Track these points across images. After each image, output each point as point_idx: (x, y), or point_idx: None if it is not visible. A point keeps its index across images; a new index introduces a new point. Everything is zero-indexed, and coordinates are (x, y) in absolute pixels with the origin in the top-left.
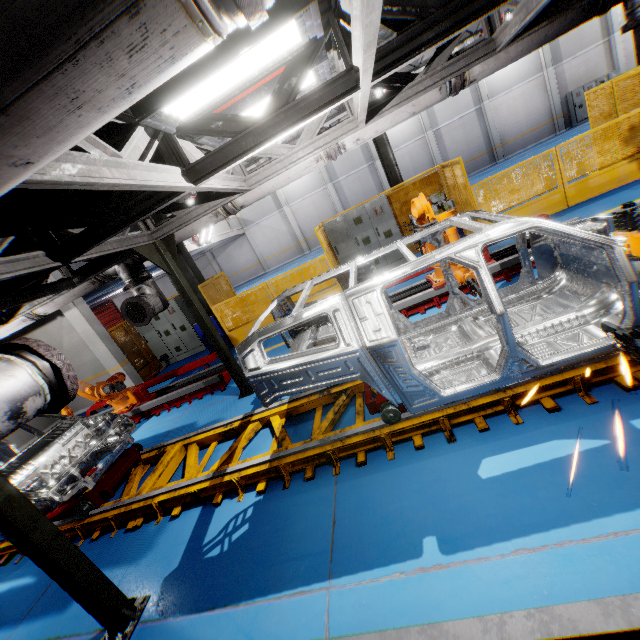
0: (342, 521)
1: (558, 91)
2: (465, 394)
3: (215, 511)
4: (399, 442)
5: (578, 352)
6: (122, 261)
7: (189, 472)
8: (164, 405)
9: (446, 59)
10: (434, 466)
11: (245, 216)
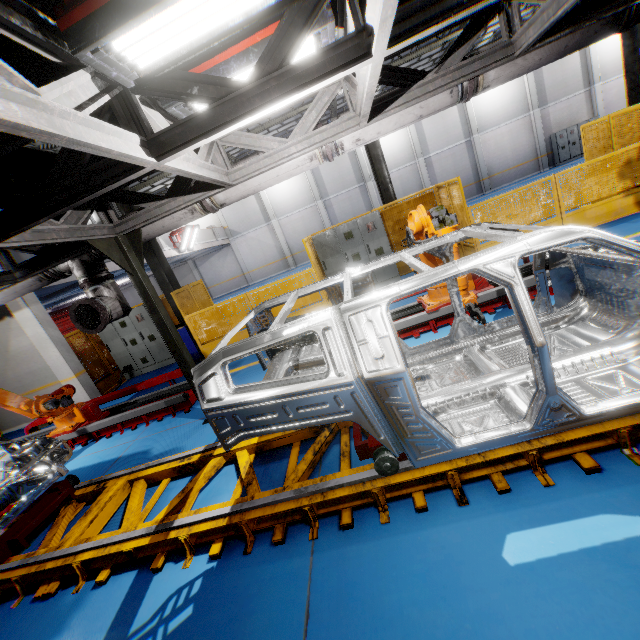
0: (319, 615)
1: (543, 131)
2: (486, 446)
3: (153, 580)
4: (394, 498)
5: (633, 400)
6: (77, 256)
7: (128, 520)
8: (117, 426)
9: (460, 59)
10: (442, 539)
11: (232, 226)
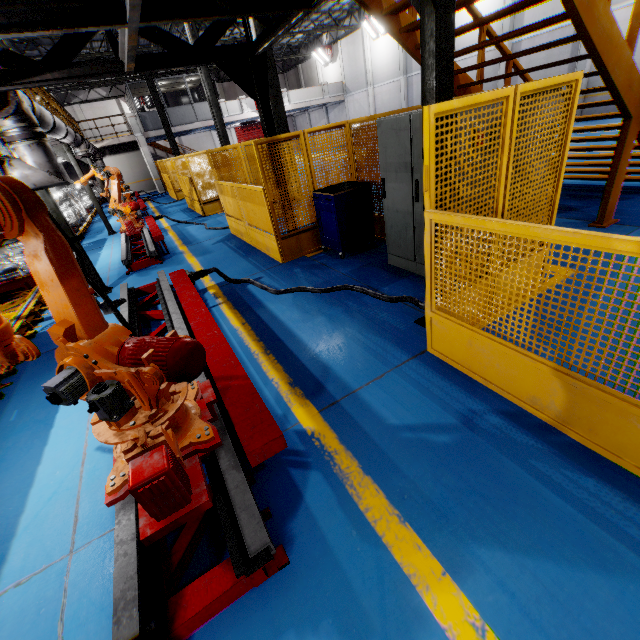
0: None
1: None
2: None
3: None
4: None
5: None
6: None
7: None
8: None
9: None
10: None
11: (347, 83)
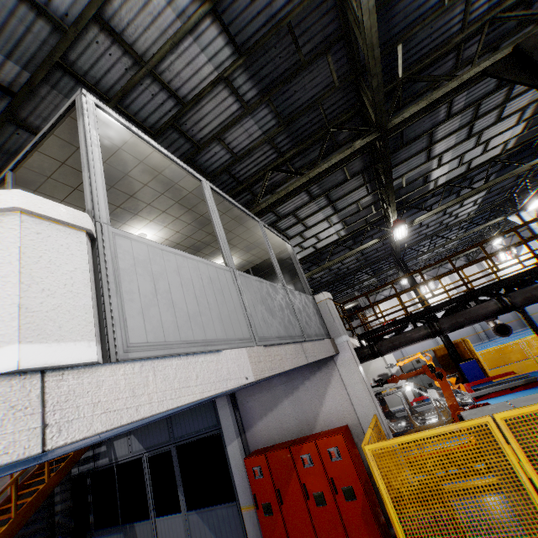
0: None
1: None
2: None
3: None
4: None
5: None
6: None
7: None
8: (491, 394)
9: None
10: None
11: None
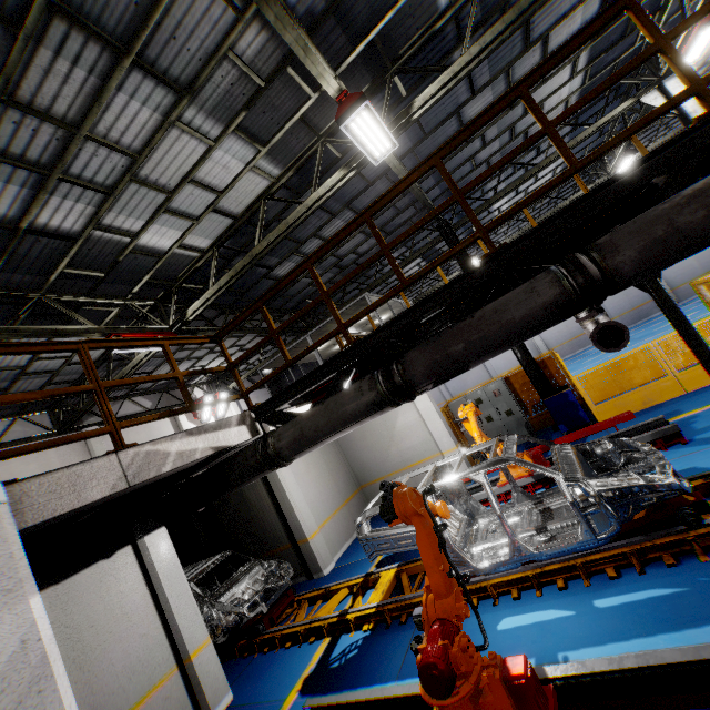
0: None
1: None
2: None
3: None
4: None
5: None
6: None
7: None
8: None
9: None
10: None
11: None
